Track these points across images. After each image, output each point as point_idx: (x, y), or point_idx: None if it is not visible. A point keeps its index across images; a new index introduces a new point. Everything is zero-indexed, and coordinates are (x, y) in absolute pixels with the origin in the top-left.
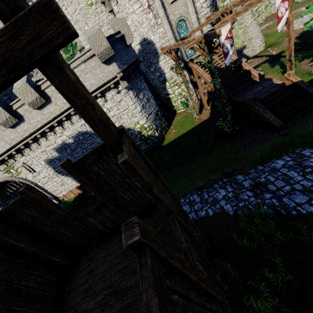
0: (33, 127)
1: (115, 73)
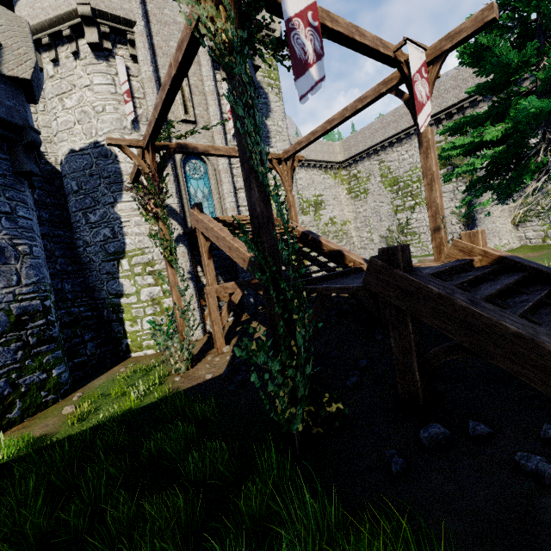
0: None
1: None
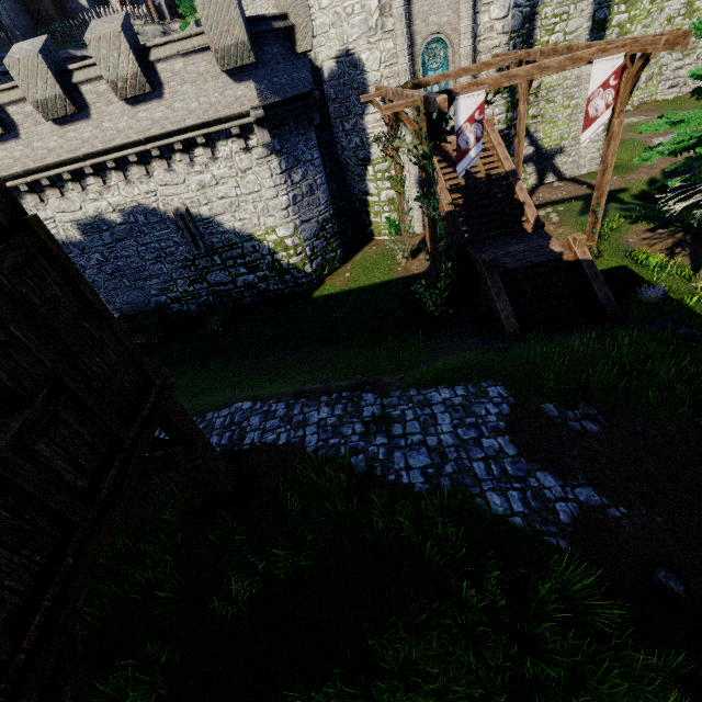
0: (37, 158)
1: (249, 105)
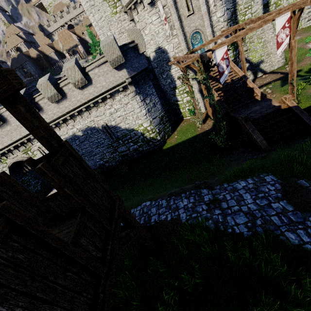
0: (50, 118)
1: (125, 78)
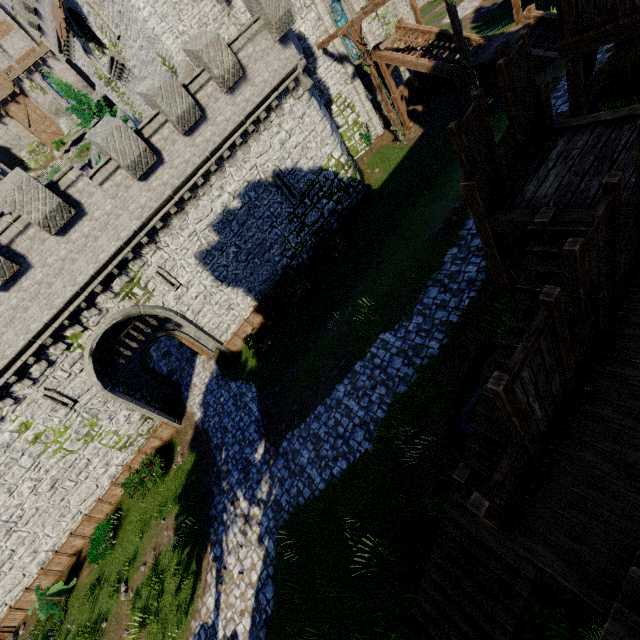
0: (180, 175)
1: (295, 61)
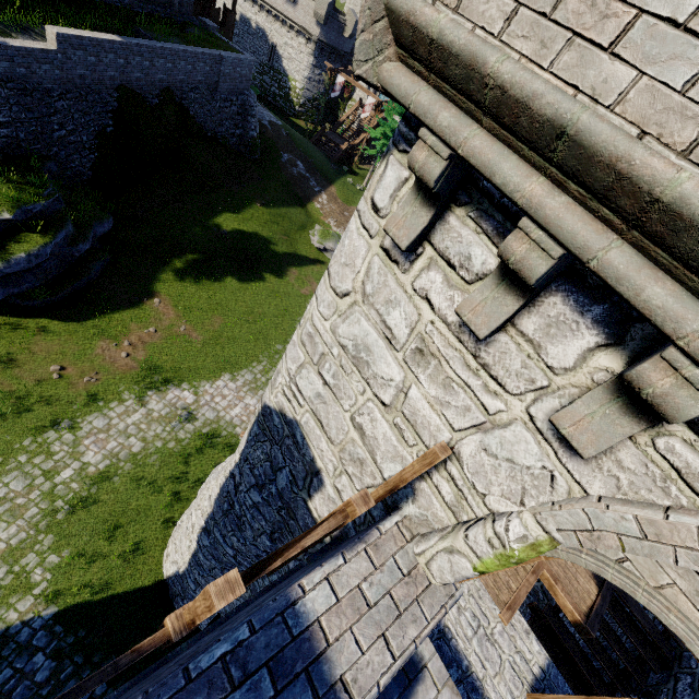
0: None
1: (315, 34)
